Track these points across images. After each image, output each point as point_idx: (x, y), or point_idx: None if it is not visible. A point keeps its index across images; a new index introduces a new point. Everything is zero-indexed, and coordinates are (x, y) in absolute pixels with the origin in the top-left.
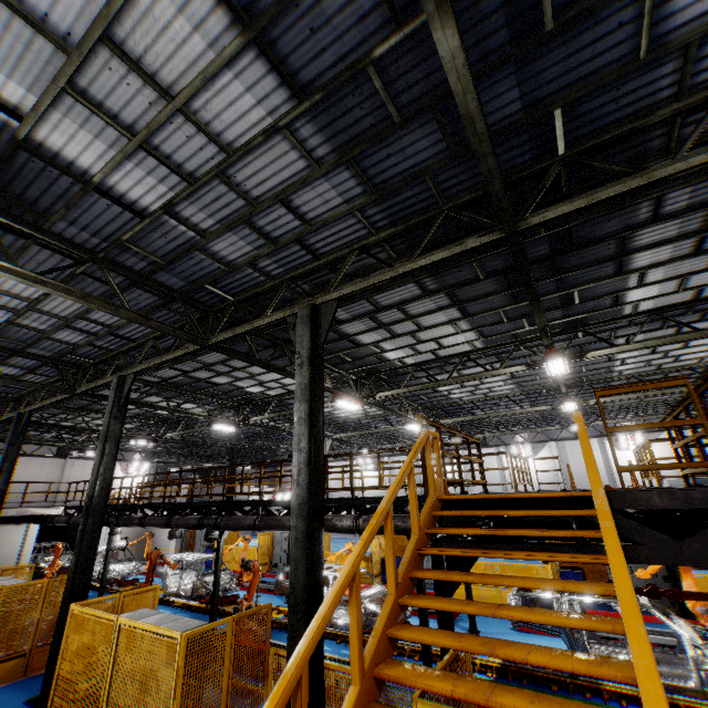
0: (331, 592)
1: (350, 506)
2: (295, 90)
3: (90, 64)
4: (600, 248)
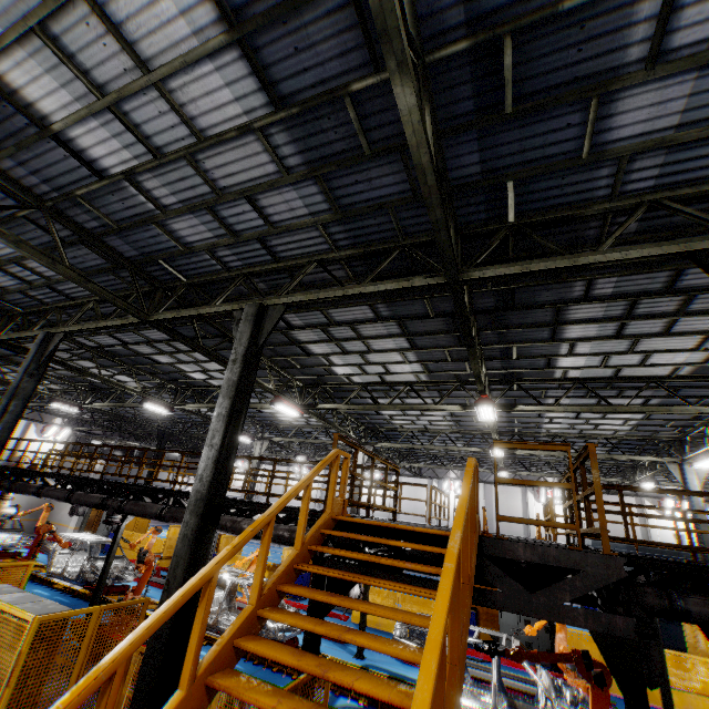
0: (179, 592)
1: (262, 511)
2: (274, 98)
3: (67, 15)
4: (538, 313)
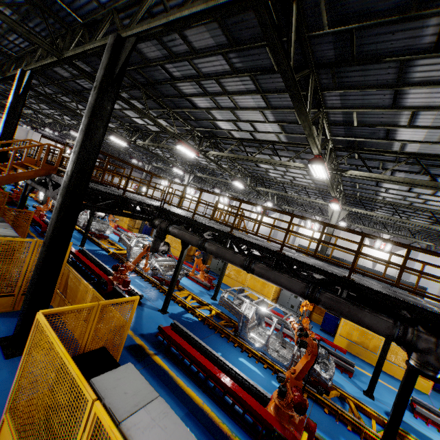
0: None
1: None
2: None
3: None
4: (169, 87)
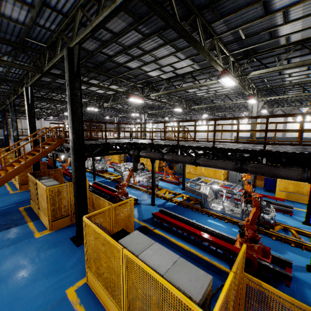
0: None
1: None
2: None
3: None
4: (110, 63)
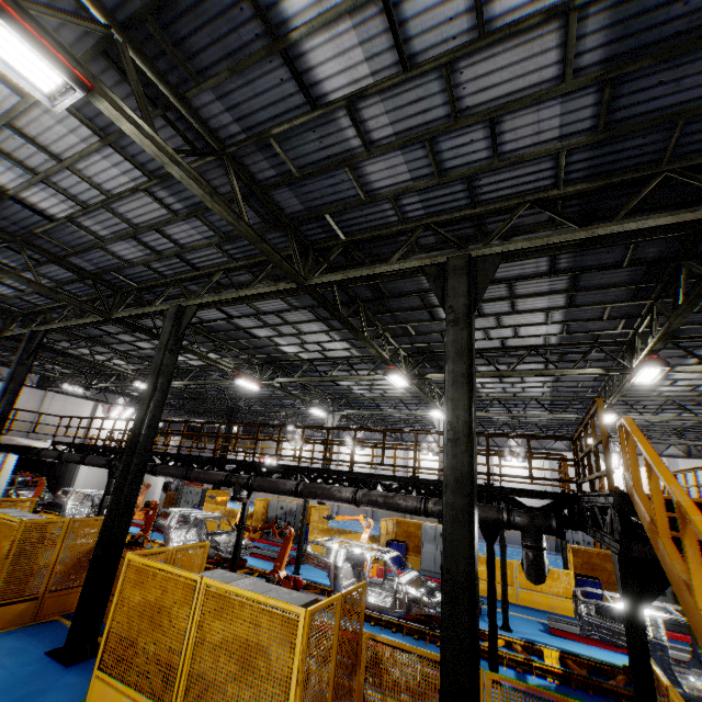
0: None
1: (411, 485)
2: None
3: None
4: None
